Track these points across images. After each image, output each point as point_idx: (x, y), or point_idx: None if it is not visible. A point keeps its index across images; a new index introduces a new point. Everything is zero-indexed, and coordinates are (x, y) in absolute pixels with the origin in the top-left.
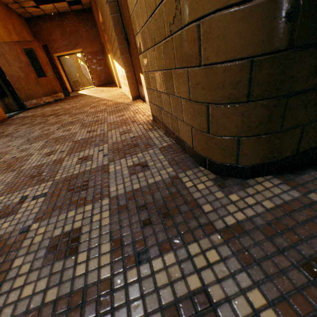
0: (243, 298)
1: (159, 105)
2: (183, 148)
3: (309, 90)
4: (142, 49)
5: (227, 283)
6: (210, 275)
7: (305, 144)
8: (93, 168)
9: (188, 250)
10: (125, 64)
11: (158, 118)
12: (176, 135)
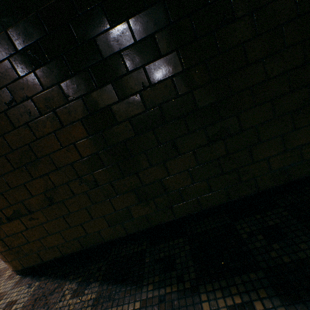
0: None
1: None
2: None
3: (8, 250)
4: None
5: None
6: None
7: (27, 264)
8: None
9: None
10: None
11: None
12: None
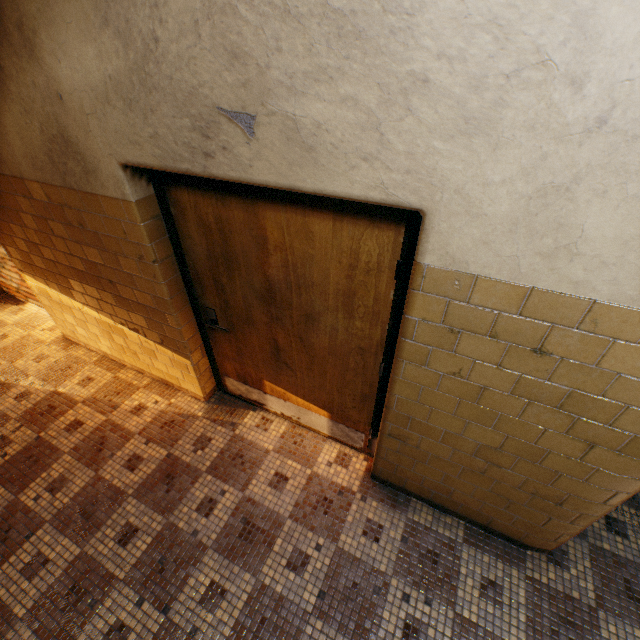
0: (636, 637)
1: (430, 488)
2: (488, 531)
3: None
4: (414, 444)
5: (627, 636)
6: (622, 639)
7: None
8: (452, 634)
9: (603, 636)
10: (192, 351)
11: (411, 490)
12: (475, 521)
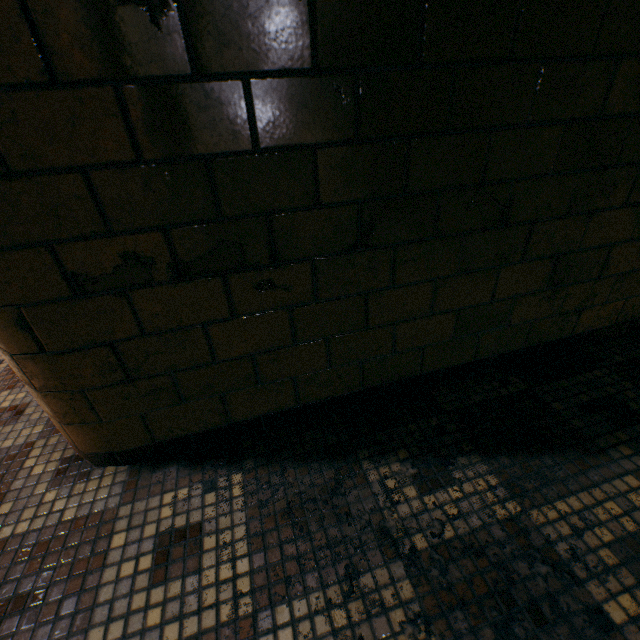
0: None
1: None
2: None
3: (118, 384)
4: None
5: None
6: None
7: (168, 432)
8: None
9: None
10: None
11: None
12: None
